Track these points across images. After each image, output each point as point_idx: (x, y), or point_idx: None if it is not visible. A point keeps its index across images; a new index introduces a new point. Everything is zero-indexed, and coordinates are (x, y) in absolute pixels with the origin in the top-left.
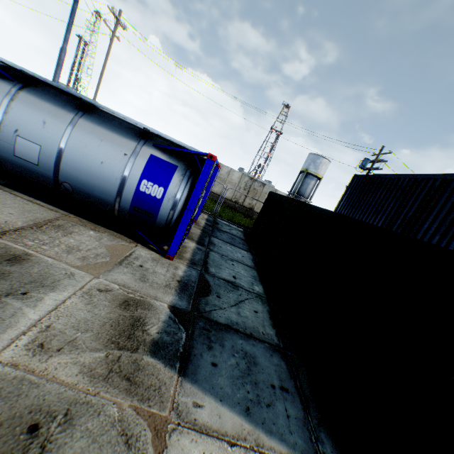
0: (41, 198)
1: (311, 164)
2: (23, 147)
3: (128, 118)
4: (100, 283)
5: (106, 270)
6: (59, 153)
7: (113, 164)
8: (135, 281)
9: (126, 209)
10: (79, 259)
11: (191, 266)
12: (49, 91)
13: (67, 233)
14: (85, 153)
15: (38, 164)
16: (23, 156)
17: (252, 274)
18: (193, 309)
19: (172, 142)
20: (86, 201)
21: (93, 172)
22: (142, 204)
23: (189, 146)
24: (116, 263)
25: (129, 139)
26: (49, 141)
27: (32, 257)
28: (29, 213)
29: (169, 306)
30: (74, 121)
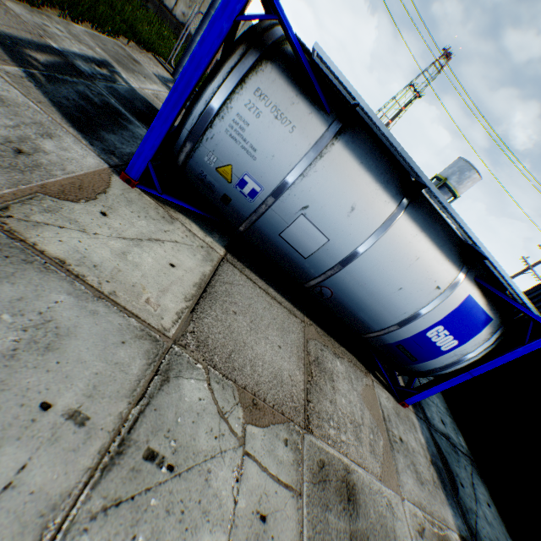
0: (267, 277)
1: (455, 173)
2: (299, 230)
3: (478, 243)
4: (410, 512)
5: (395, 472)
6: (348, 257)
7: (413, 295)
8: (419, 488)
9: (385, 341)
10: (371, 453)
11: (416, 412)
12: (367, 142)
13: (331, 381)
14: (385, 270)
15: (306, 257)
16: (290, 240)
17: (443, 403)
18: (469, 532)
19: (486, 266)
20: (336, 311)
21: (378, 295)
22: (414, 347)
23: (530, 304)
24: (389, 444)
25: (450, 263)
26: (343, 237)
27: (353, 476)
28: (285, 334)
29: (459, 537)
30: (393, 217)
